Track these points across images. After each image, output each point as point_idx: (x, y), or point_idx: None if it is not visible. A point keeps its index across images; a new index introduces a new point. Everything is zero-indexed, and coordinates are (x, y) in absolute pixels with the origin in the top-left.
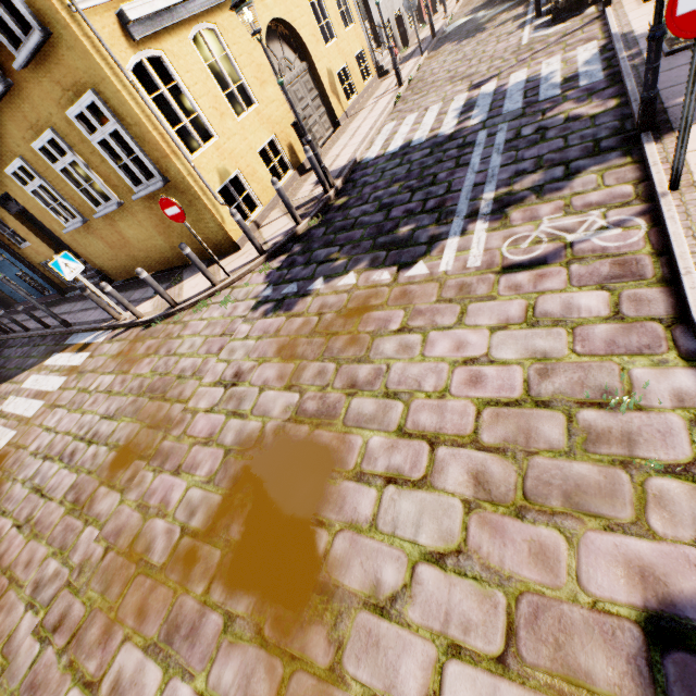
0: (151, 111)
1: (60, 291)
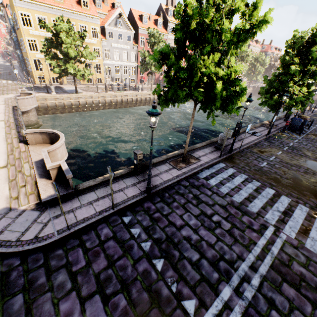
0: (32, 64)
1: (29, 76)
